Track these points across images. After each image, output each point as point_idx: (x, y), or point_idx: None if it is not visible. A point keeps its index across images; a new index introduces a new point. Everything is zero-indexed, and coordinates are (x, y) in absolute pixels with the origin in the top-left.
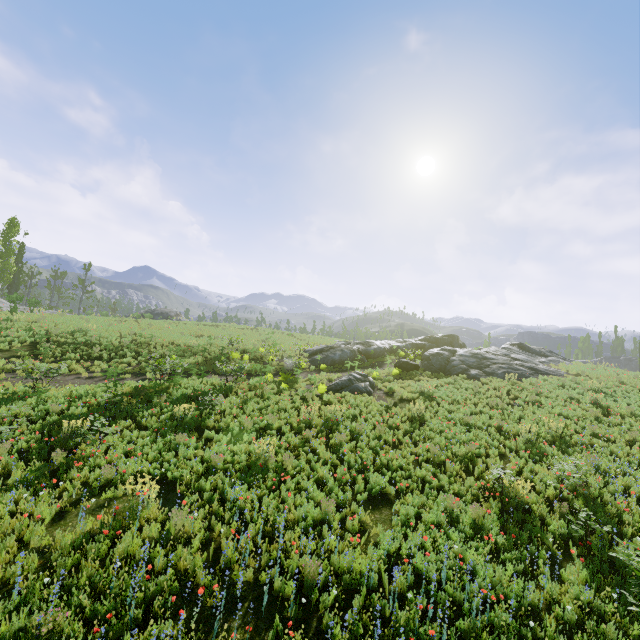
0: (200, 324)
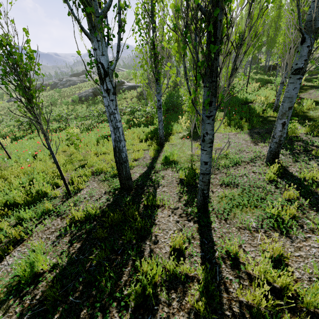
0: None
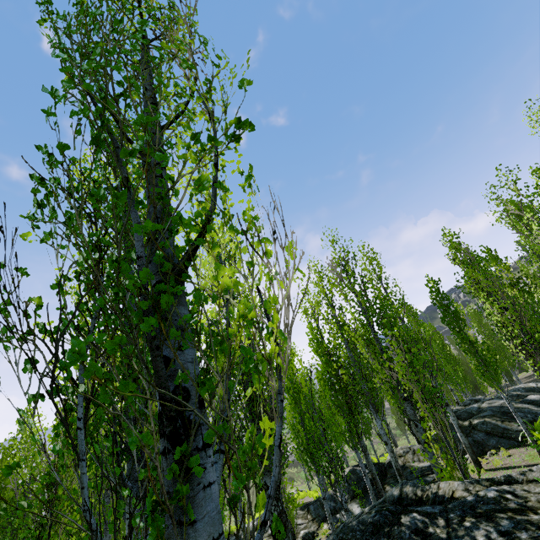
0: None
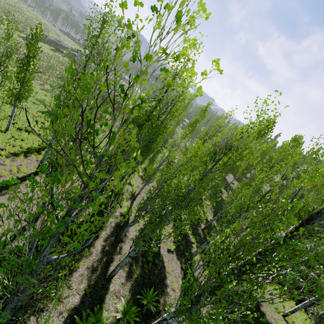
0: (8, 2)
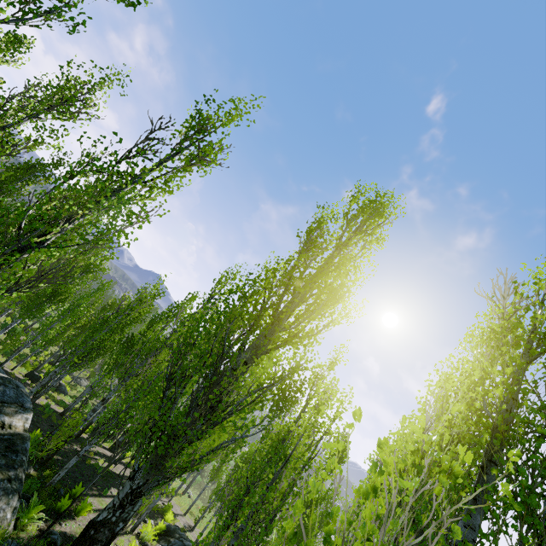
0: None
